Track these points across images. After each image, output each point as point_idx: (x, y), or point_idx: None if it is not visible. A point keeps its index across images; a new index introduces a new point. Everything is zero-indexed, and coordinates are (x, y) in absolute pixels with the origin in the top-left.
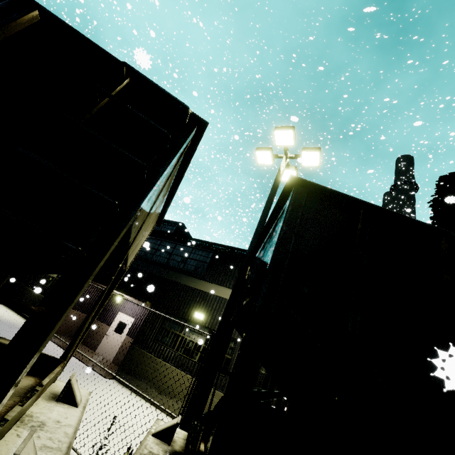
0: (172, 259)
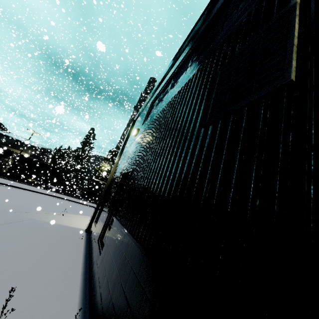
0: (0, 140)
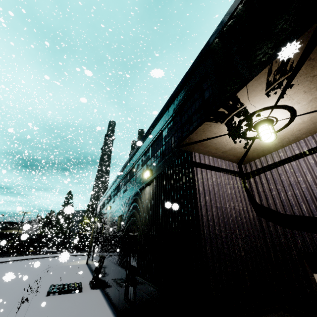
0: None
